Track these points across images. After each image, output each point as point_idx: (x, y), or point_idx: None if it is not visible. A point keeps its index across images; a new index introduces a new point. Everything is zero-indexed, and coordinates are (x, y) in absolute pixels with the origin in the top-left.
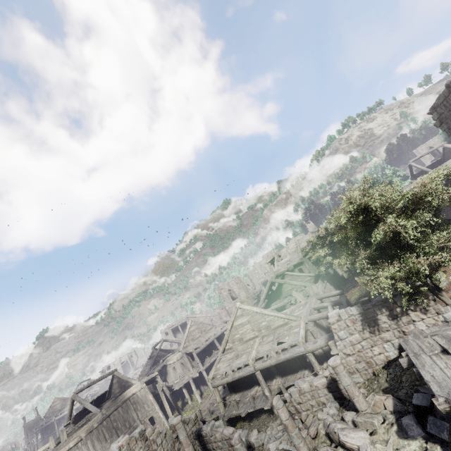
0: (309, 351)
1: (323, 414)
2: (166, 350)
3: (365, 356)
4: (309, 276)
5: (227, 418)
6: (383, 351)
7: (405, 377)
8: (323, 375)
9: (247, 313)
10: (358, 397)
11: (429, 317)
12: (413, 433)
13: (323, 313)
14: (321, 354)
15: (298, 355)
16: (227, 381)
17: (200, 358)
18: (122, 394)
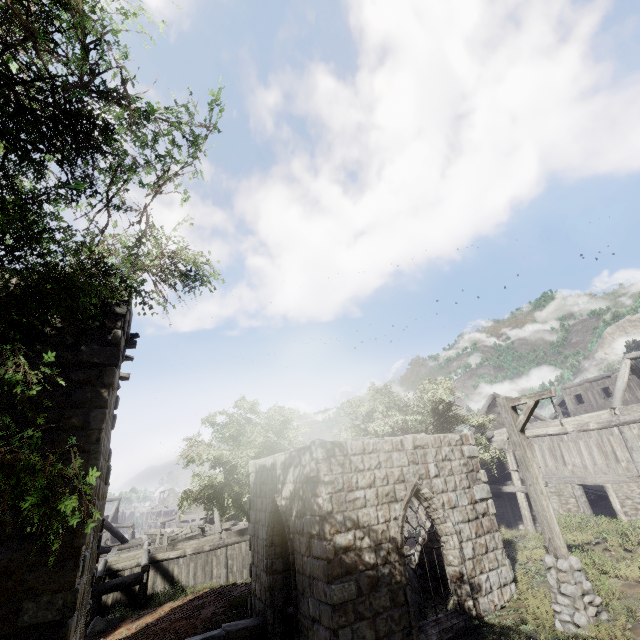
0: None
1: None
2: None
3: None
4: None
5: None
6: None
7: None
8: None
9: None
10: None
11: None
12: None
13: None
14: None
15: None
16: None
17: None
18: None
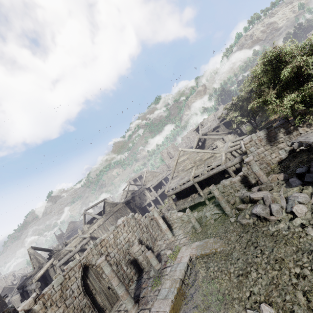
0: (228, 167)
1: (238, 194)
2: (131, 191)
3: (266, 160)
4: (224, 134)
5: (178, 210)
6: (278, 155)
7: (292, 164)
8: (238, 175)
9: (186, 153)
10: (262, 176)
11: (311, 129)
12: (295, 184)
13: (237, 146)
14: (235, 171)
15: (221, 170)
16: (177, 191)
17: (154, 190)
18: (112, 209)
